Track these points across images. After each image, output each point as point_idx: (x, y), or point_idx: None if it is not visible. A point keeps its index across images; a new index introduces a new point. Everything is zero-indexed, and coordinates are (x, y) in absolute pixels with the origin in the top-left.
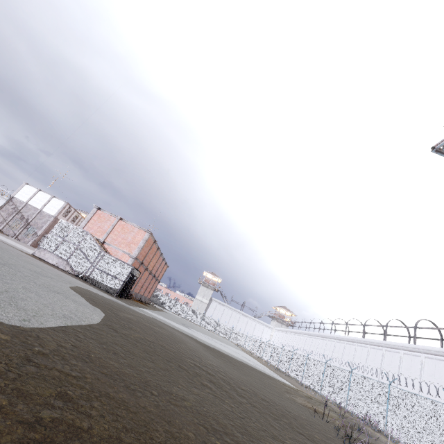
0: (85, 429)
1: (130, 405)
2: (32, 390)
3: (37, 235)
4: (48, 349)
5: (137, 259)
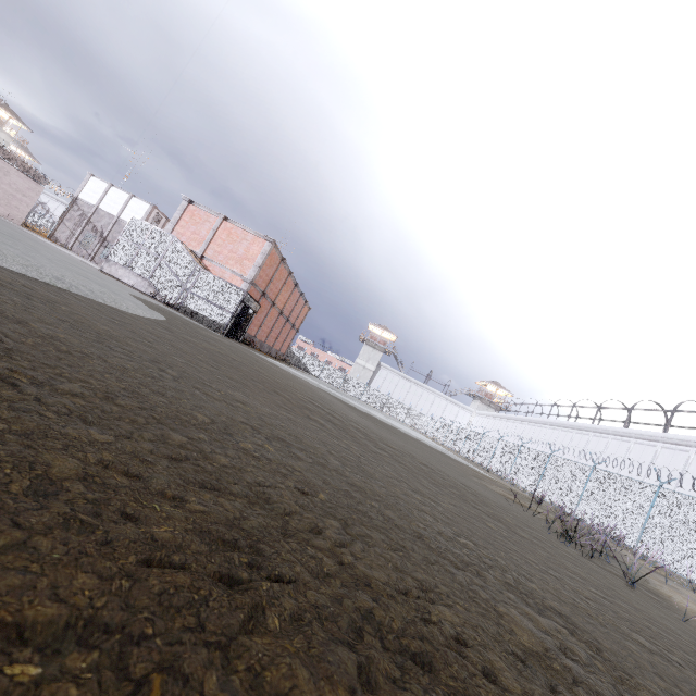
0: None
1: (71, 349)
2: None
3: None
4: None
5: (254, 284)
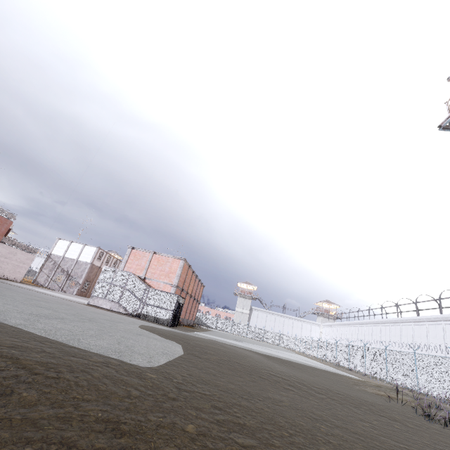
0: (243, 424)
1: (253, 408)
2: (199, 406)
3: (79, 284)
4: (179, 379)
5: (177, 286)
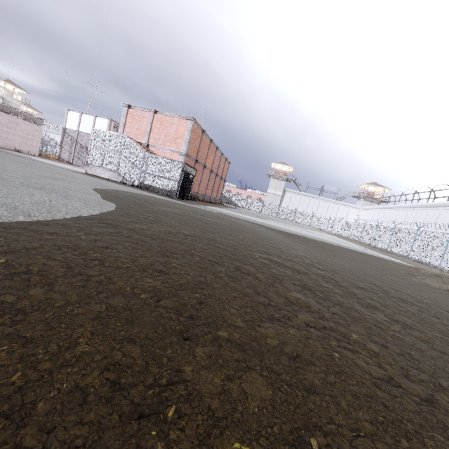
0: None
1: None
2: None
3: None
4: None
5: (188, 156)
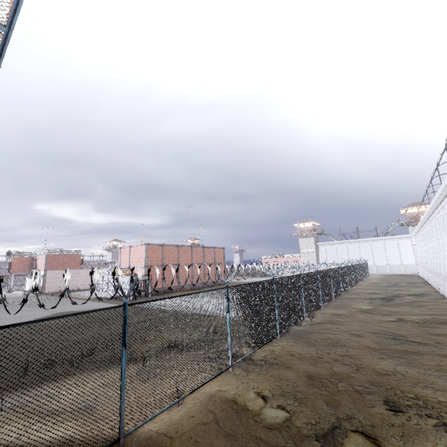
0: None
1: None
2: None
3: None
4: None
5: (149, 266)
